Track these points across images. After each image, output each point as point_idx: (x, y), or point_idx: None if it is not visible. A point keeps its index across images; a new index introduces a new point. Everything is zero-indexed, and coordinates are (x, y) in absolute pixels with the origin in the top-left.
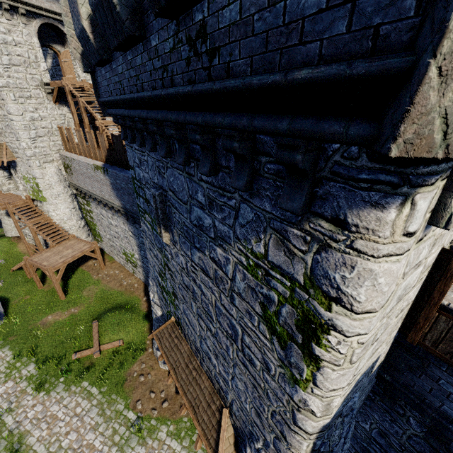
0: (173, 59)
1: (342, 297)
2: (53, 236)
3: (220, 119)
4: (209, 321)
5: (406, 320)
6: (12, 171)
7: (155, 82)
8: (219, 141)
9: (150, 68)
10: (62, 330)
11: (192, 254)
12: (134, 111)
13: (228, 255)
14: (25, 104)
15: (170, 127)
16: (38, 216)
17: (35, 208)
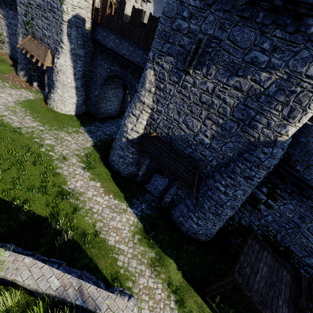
0: None
1: None
2: None
3: None
4: (45, 13)
5: (92, 13)
6: None
7: None
8: None
9: None
10: None
11: None
12: None
13: None
14: None
15: None
16: None
17: None
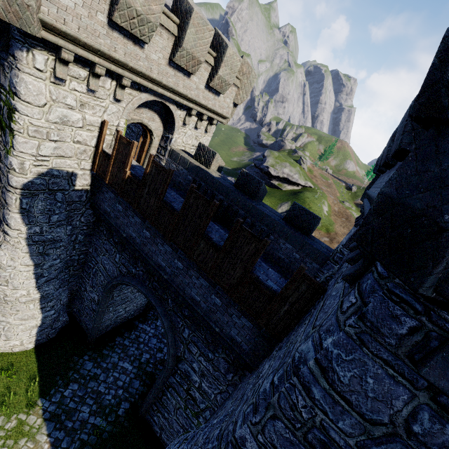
0: None
1: (17, 92)
2: None
3: None
4: None
5: (94, 160)
6: None
7: None
8: None
9: None
10: None
11: None
12: None
13: None
14: None
15: None
16: None
17: None
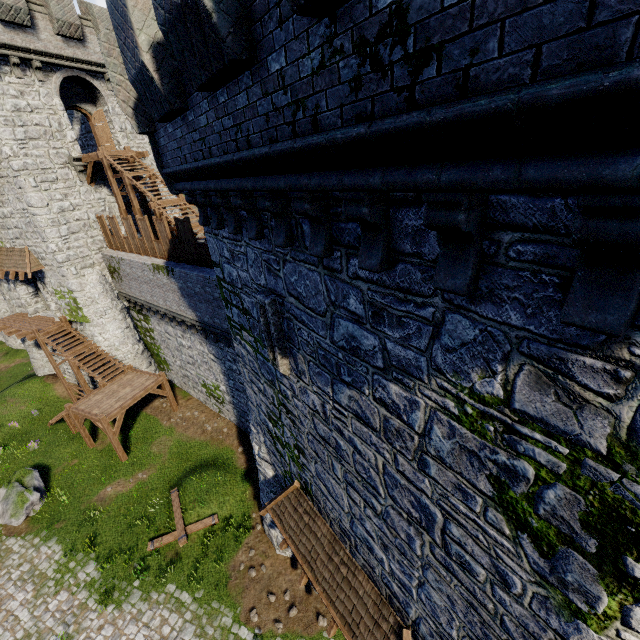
0: (320, 85)
1: None
2: (102, 370)
3: (429, 176)
4: (371, 494)
5: None
6: (39, 285)
7: (276, 130)
8: (398, 212)
9: (266, 109)
10: (128, 506)
11: (335, 391)
12: (229, 181)
13: (416, 395)
14: (51, 190)
15: (303, 199)
16: (79, 343)
17: (74, 333)
